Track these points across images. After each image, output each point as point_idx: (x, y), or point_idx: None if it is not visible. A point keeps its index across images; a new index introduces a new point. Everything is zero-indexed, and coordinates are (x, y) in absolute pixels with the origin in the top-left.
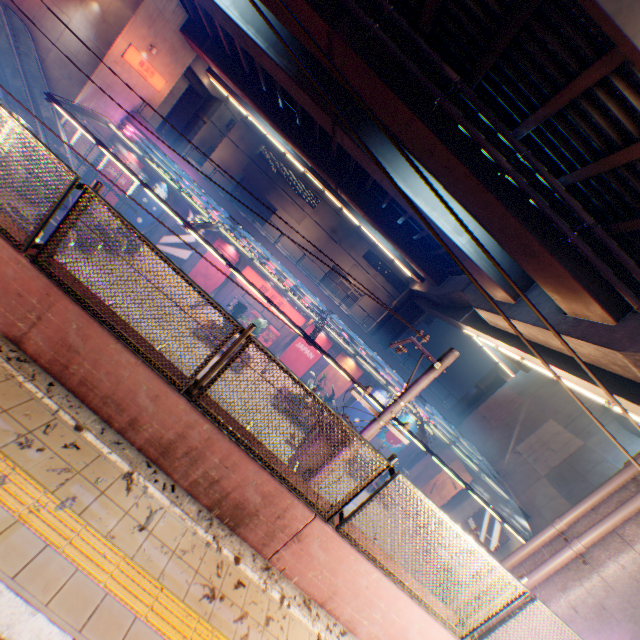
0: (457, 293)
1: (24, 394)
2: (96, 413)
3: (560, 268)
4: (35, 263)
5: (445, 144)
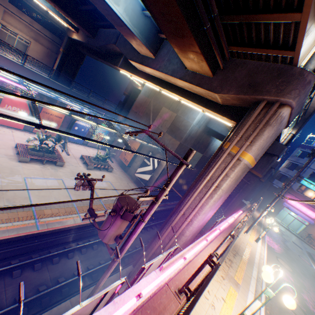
0: (111, 46)
1: None
2: None
3: (197, 48)
4: None
5: None
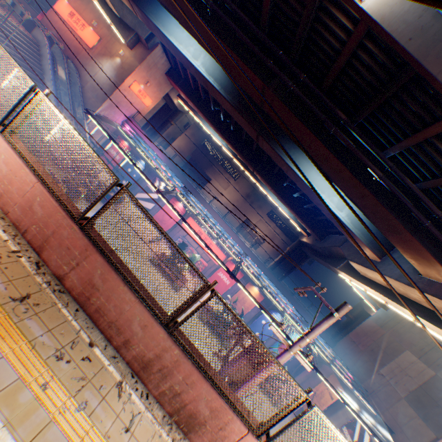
0: (335, 247)
1: (61, 317)
2: (102, 332)
3: (418, 244)
4: (82, 229)
5: (336, 156)
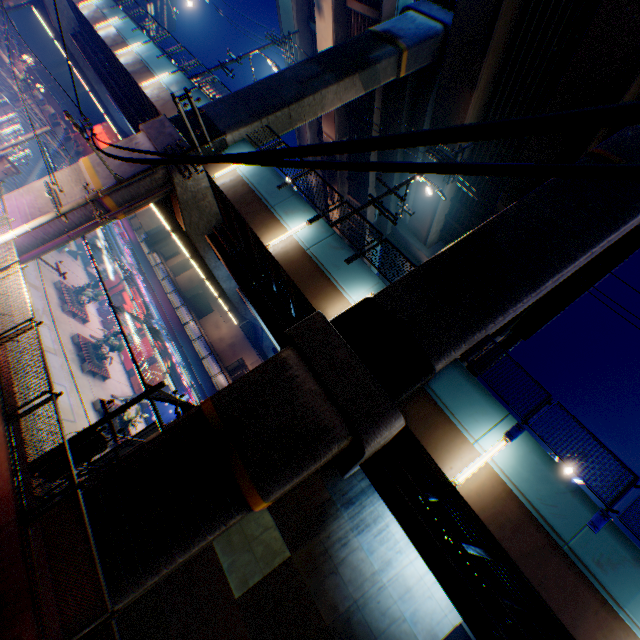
0: None
1: None
2: None
3: None
4: None
5: None
